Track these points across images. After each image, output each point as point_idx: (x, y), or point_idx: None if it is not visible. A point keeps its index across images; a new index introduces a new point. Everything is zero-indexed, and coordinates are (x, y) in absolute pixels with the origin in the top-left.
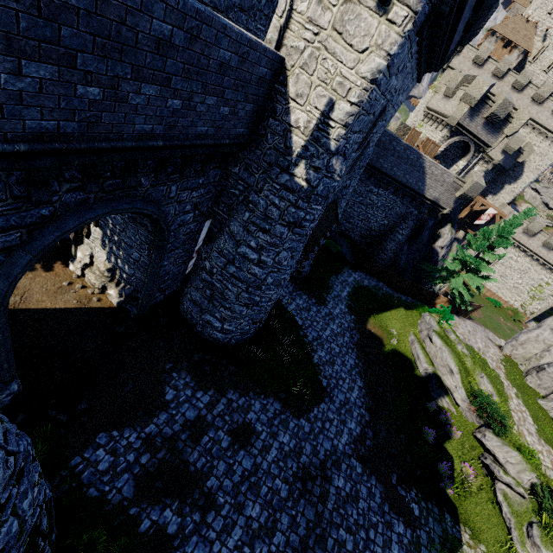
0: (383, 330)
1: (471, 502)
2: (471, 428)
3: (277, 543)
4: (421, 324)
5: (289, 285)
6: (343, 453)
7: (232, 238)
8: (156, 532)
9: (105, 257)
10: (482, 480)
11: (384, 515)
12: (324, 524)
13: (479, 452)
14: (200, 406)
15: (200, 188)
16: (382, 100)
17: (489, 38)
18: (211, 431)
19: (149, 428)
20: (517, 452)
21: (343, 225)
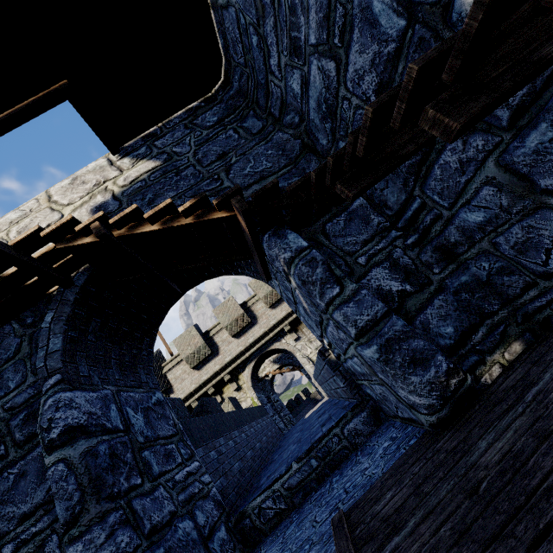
0: None
1: None
2: None
3: None
4: None
5: None
6: None
7: None
8: None
9: None
10: None
11: None
12: None
13: None
14: None
15: None
16: None
17: None
18: None
19: None
20: None
21: None
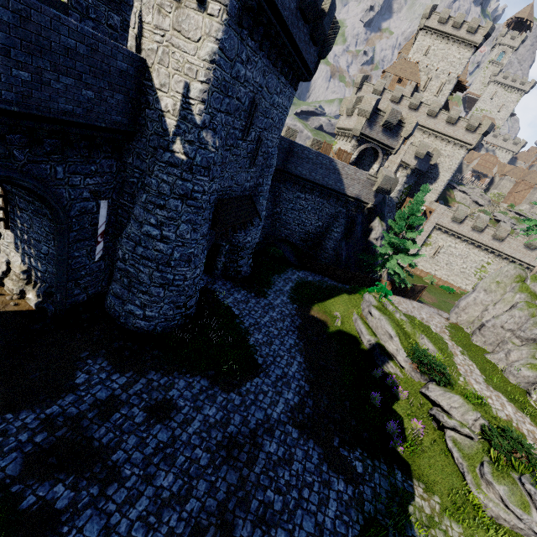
0: (327, 315)
1: (424, 457)
2: (418, 386)
3: (190, 509)
4: (363, 304)
5: (227, 283)
6: (277, 421)
7: (136, 222)
8: (41, 508)
9: (20, 260)
10: (434, 434)
11: (321, 474)
12: (248, 487)
13: (428, 407)
14: (115, 387)
15: (95, 176)
16: (242, 88)
17: (384, 78)
18: (124, 408)
19: (51, 409)
20: (458, 395)
21: (282, 232)
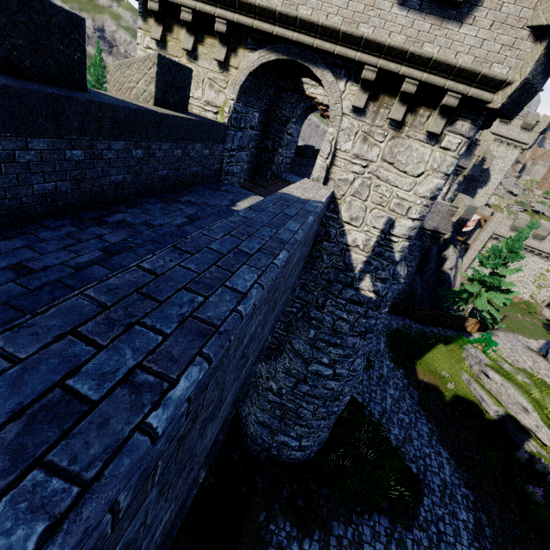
0: (434, 376)
1: None
2: None
3: None
4: (467, 358)
5: None
6: None
7: (297, 356)
8: None
9: None
10: None
11: None
12: None
13: None
14: None
15: None
16: None
17: None
18: None
19: None
20: None
21: None
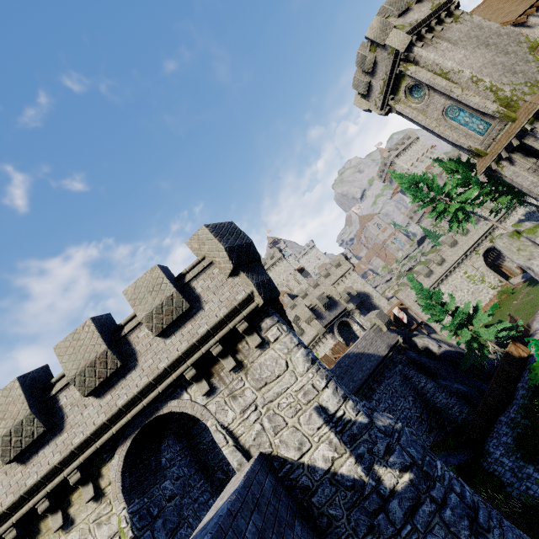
0: None
1: None
2: None
3: None
4: None
5: None
6: None
7: None
8: None
9: None
10: None
11: None
12: None
13: None
14: None
15: None
16: None
17: None
18: None
19: None
20: None
21: None
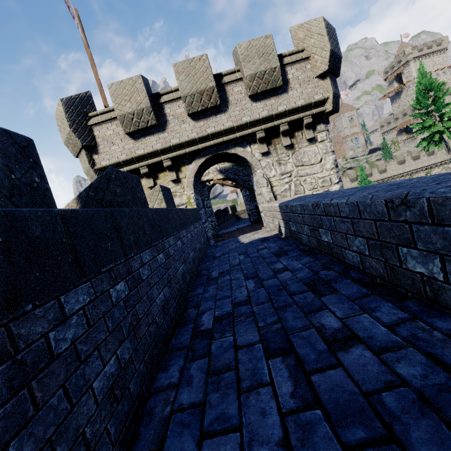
0: None
1: None
2: None
3: None
4: None
5: None
6: None
7: None
8: None
9: None
10: None
11: None
12: None
13: None
14: None
15: None
16: None
17: None
18: None
19: None
20: None
21: None
